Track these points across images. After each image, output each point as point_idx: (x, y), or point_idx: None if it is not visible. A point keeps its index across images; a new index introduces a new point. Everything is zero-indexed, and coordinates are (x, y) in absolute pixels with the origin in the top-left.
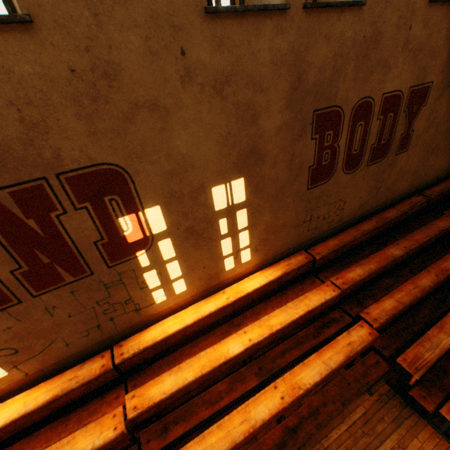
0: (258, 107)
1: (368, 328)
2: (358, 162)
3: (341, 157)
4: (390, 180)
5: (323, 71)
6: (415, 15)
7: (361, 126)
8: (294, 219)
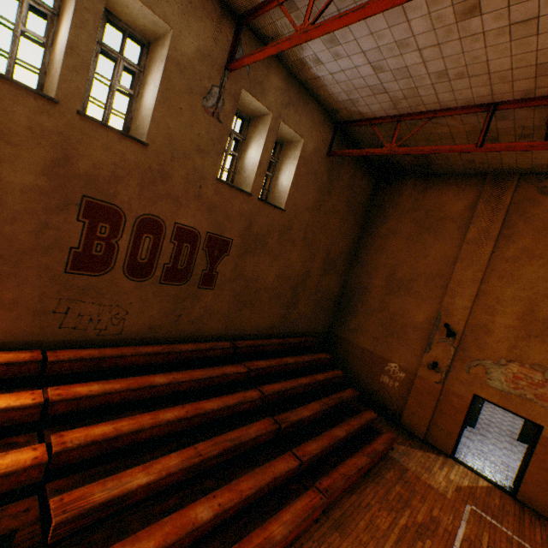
0: (1, 154)
1: (41, 452)
2: (148, 274)
3: (122, 257)
4: (195, 312)
5: (100, 169)
6: (206, 181)
7: (150, 238)
8: (38, 302)
